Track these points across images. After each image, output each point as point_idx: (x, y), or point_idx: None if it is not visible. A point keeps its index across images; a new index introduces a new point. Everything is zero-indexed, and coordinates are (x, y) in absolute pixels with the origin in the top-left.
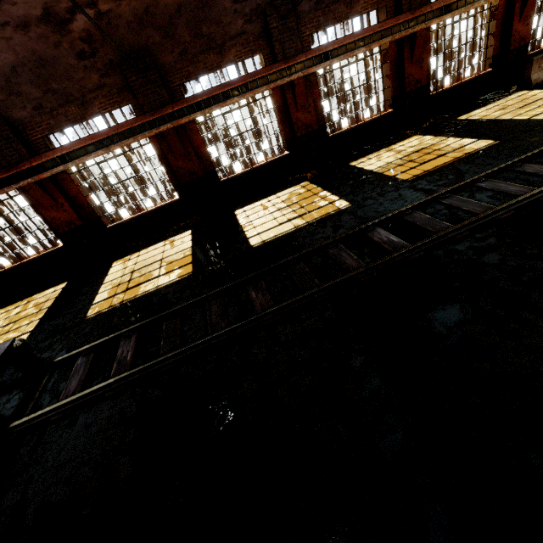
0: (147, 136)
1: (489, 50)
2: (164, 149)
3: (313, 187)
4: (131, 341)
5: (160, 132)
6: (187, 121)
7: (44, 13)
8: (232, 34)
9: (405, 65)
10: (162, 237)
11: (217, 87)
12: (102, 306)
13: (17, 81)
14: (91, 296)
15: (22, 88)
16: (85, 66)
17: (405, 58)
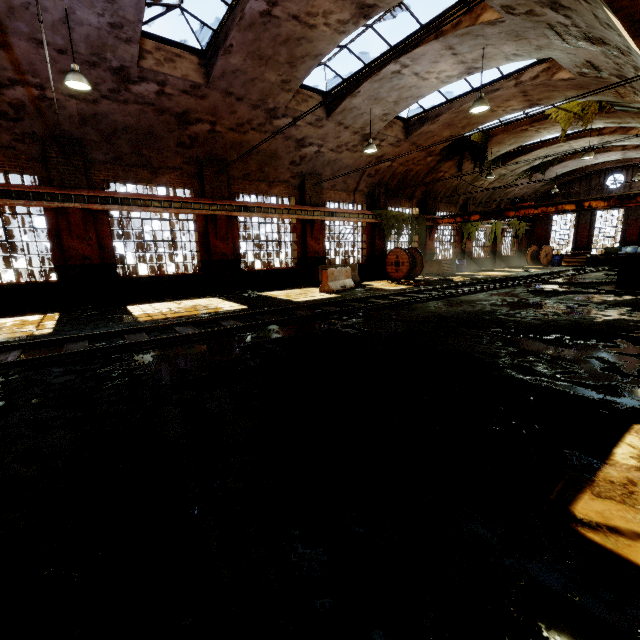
0: None
1: (296, 253)
2: None
3: (52, 317)
4: None
5: None
6: None
7: None
8: None
9: (211, 238)
10: None
11: None
12: None
13: None
14: None
15: None
16: None
17: (211, 232)
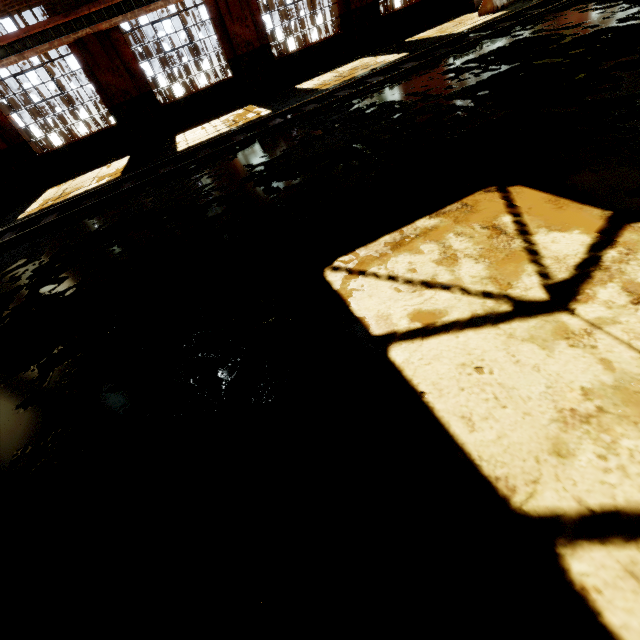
0: (64, 41)
1: None
2: (88, 61)
3: (252, 108)
4: (54, 215)
5: (81, 40)
6: (112, 30)
7: None
8: None
9: None
10: (101, 165)
11: None
12: (32, 211)
13: None
14: (22, 210)
15: None
16: None
17: None
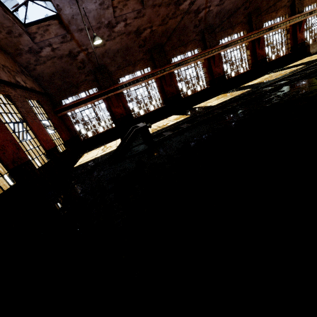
0: (158, 76)
1: (288, 45)
2: (162, 83)
3: (227, 93)
4: (184, 124)
5: (162, 76)
6: (171, 73)
7: (136, 30)
8: (191, 40)
9: (256, 50)
10: (159, 120)
11: (185, 58)
12: (153, 131)
13: (116, 56)
14: None
15: (117, 58)
16: (139, 51)
17: (256, 47)
